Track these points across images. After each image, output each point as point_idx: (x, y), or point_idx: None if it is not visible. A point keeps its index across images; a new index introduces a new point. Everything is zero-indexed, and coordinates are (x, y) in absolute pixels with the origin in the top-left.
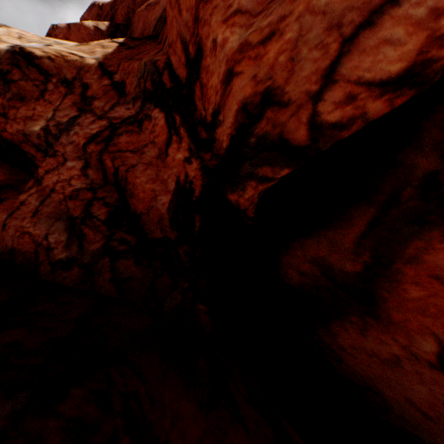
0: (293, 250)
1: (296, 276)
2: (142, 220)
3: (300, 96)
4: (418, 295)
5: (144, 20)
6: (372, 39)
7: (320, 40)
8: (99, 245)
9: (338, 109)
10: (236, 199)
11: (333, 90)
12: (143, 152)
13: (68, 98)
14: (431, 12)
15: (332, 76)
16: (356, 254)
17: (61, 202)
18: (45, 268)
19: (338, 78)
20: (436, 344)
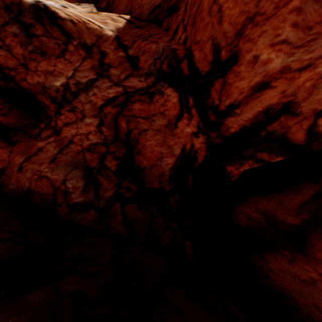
0: (247, 202)
1: (245, 220)
2: (143, 173)
3: (308, 111)
4: None
5: None
6: None
7: None
8: (112, 193)
9: None
10: (232, 170)
11: None
12: (152, 120)
13: (87, 61)
14: None
15: None
16: (298, 213)
17: (79, 152)
18: (63, 210)
19: None
20: None
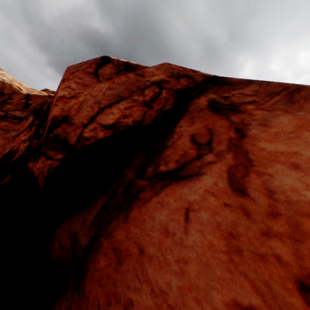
0: (64, 224)
1: (58, 249)
2: None
3: (79, 123)
4: (103, 264)
5: None
6: (109, 111)
7: (92, 105)
8: None
9: (90, 132)
10: (32, 166)
11: (92, 124)
12: (9, 132)
13: None
14: (125, 108)
15: (94, 120)
16: (90, 230)
17: None
18: None
19: (95, 121)
20: None
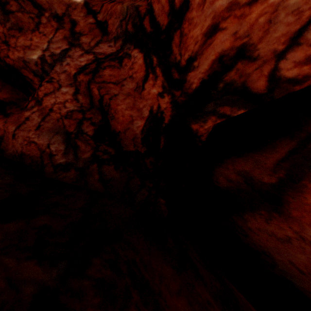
0: (225, 164)
1: (224, 182)
2: (119, 137)
3: (267, 53)
4: None
5: None
6: None
7: (297, 7)
8: (89, 155)
9: (297, 67)
10: (197, 128)
11: (296, 51)
12: (122, 84)
13: (59, 32)
14: None
15: (298, 39)
16: (274, 172)
17: (58, 120)
18: (49, 169)
19: (302, 41)
20: None
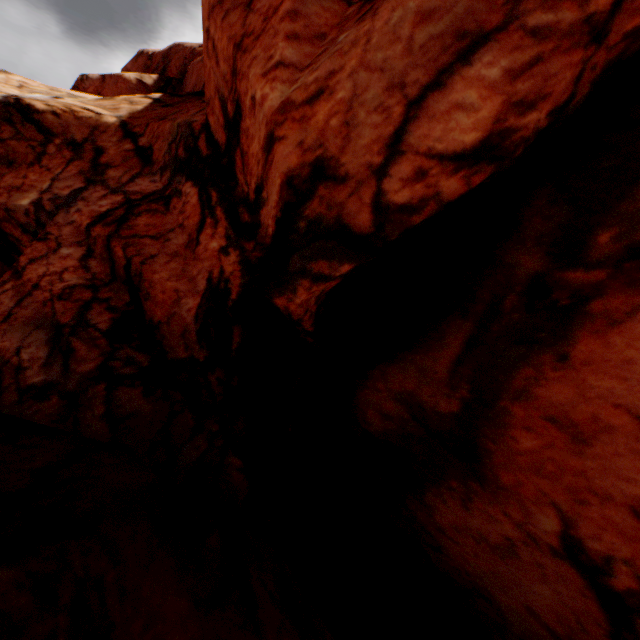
0: (372, 381)
1: (378, 420)
2: (161, 333)
3: (360, 169)
4: (531, 445)
5: (198, 74)
6: (442, 103)
7: (380, 102)
8: (93, 366)
9: (407, 187)
10: (285, 304)
11: (400, 163)
12: (168, 238)
13: (74, 164)
14: (506, 73)
15: (399, 146)
16: (452, 387)
17: (46, 302)
18: (10, 397)
19: (405, 148)
20: (557, 519)
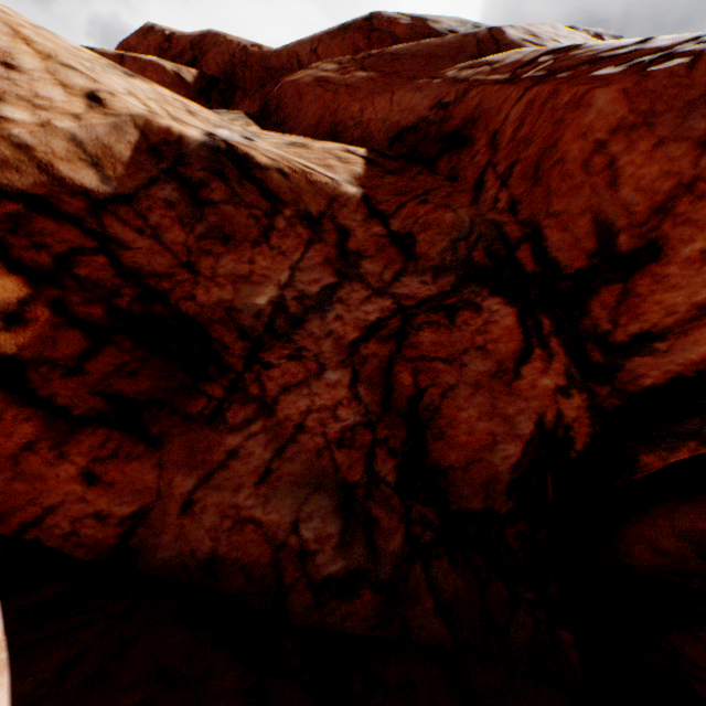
0: (651, 516)
1: (647, 554)
2: (447, 479)
3: None
4: None
5: (326, 105)
6: None
7: None
8: (400, 539)
9: None
10: (650, 461)
11: None
12: (462, 362)
13: (314, 248)
14: None
15: None
16: None
17: (320, 452)
18: (299, 599)
19: None
20: None
